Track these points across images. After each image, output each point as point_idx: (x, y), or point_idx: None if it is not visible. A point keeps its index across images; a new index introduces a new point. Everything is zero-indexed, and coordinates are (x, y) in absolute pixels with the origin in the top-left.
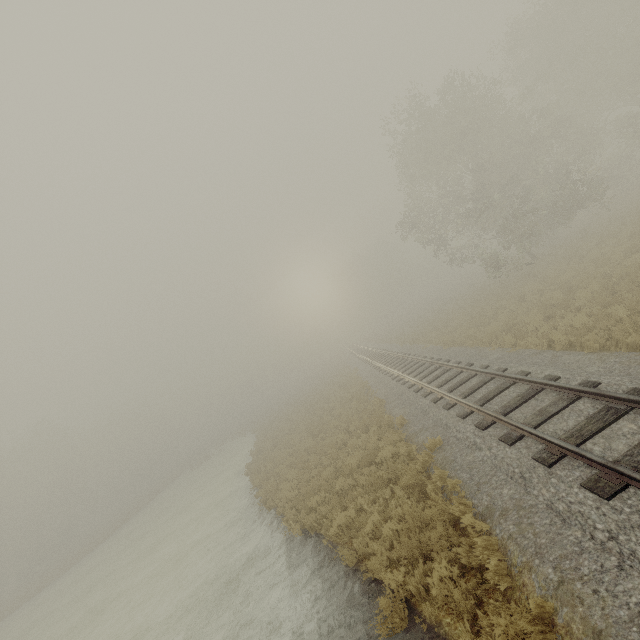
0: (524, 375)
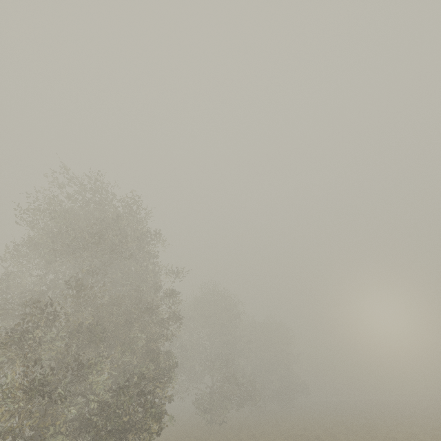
0: None
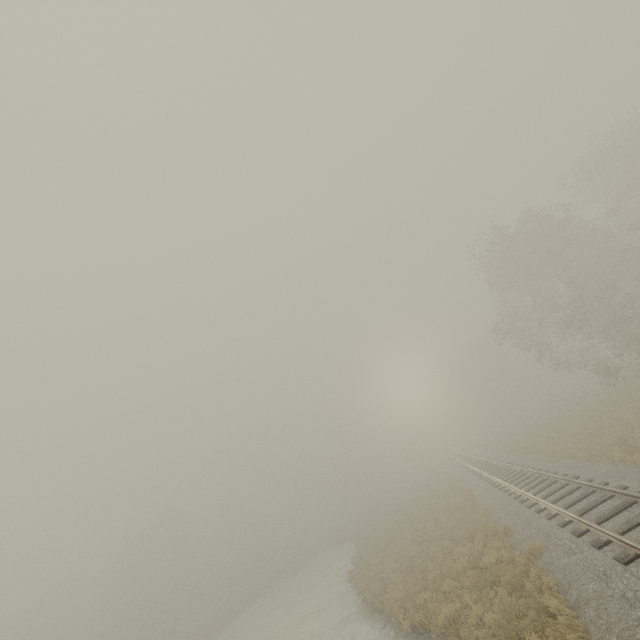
0: (622, 489)
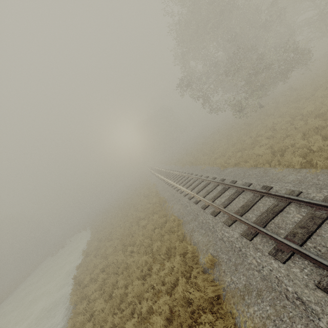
0: None
